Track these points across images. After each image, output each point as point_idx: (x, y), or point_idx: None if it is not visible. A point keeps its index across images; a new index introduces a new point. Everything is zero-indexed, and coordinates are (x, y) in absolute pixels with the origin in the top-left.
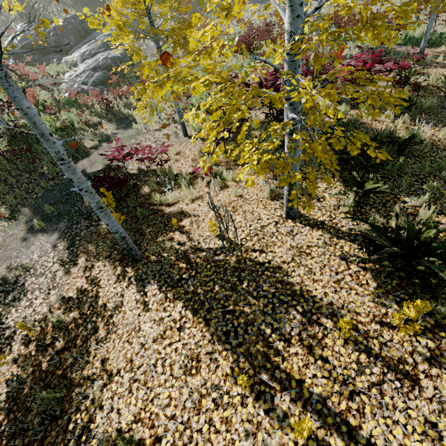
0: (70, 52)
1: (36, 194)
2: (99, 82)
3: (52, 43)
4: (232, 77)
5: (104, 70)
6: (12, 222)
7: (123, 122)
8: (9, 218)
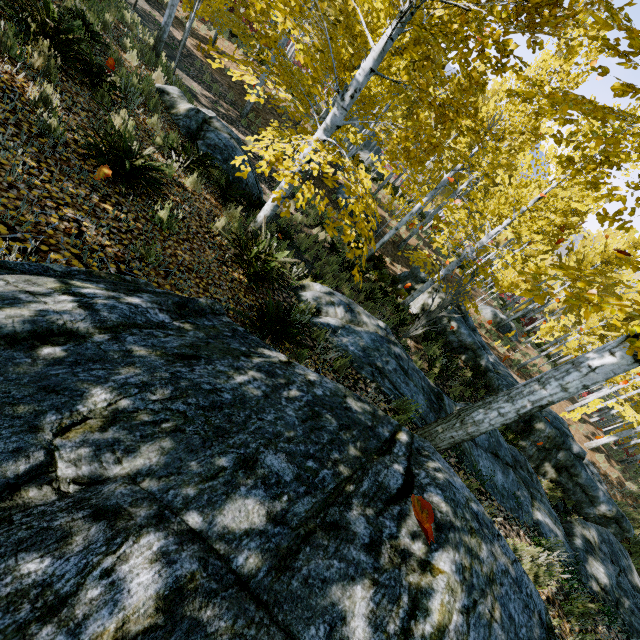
0: None
1: None
2: None
3: None
4: None
5: None
6: None
7: None
8: None
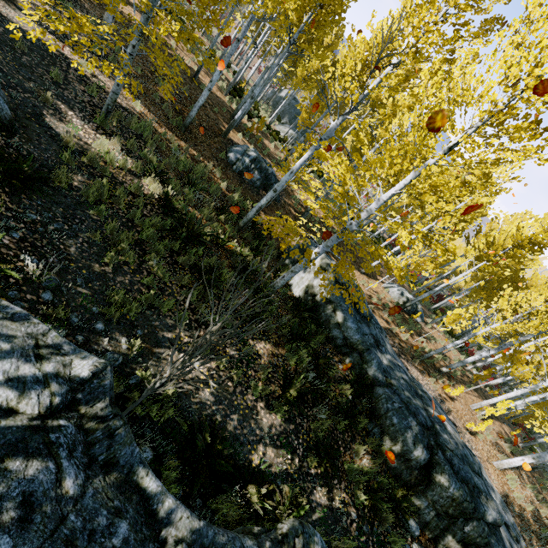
0: None
1: None
2: None
3: None
4: None
5: None
6: None
7: None
8: None
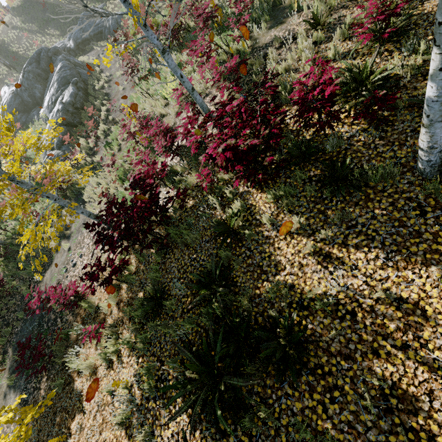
0: (42, 103)
1: (17, 328)
2: (61, 143)
3: (28, 99)
4: (142, 126)
5: (61, 126)
6: (3, 367)
7: (79, 199)
8: (2, 362)
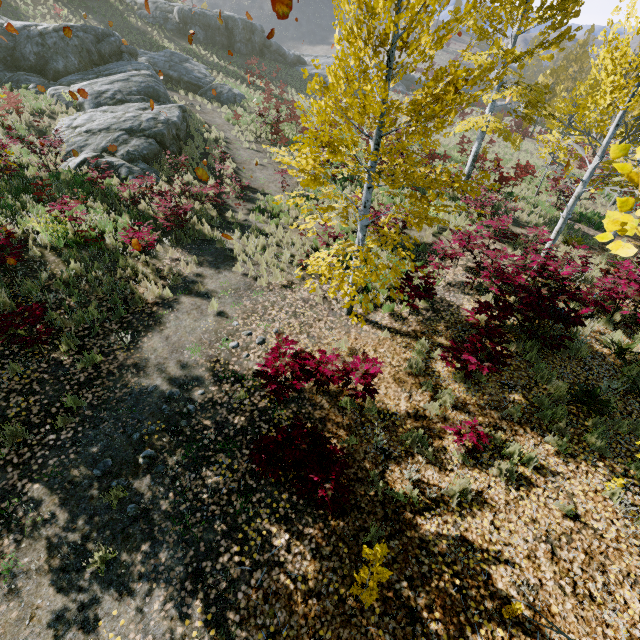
0: (67, 81)
1: (56, 433)
2: (139, 156)
3: (30, 55)
4: (405, 224)
5: (151, 138)
6: (1, 537)
7: (205, 250)
8: None
